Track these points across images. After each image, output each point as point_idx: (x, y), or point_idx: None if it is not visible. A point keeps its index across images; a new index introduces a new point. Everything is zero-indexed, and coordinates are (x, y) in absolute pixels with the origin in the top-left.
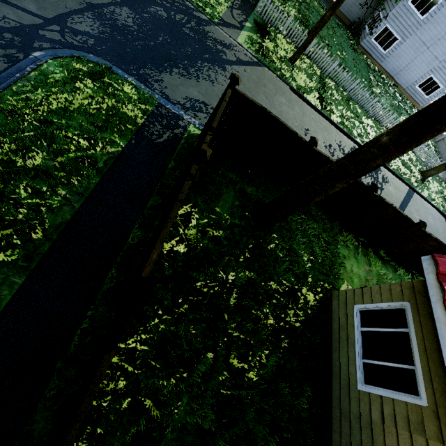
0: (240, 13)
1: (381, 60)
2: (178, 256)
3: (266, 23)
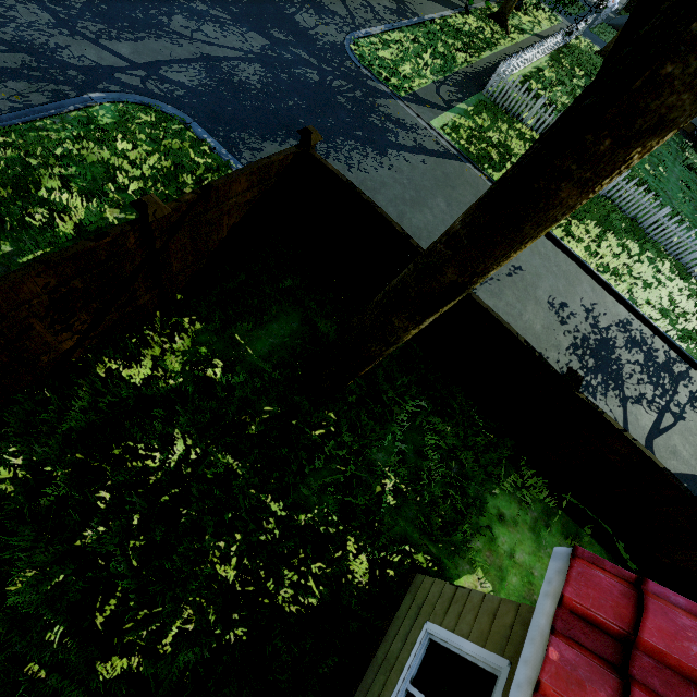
0: (453, 91)
1: None
2: (126, 388)
3: (500, 108)
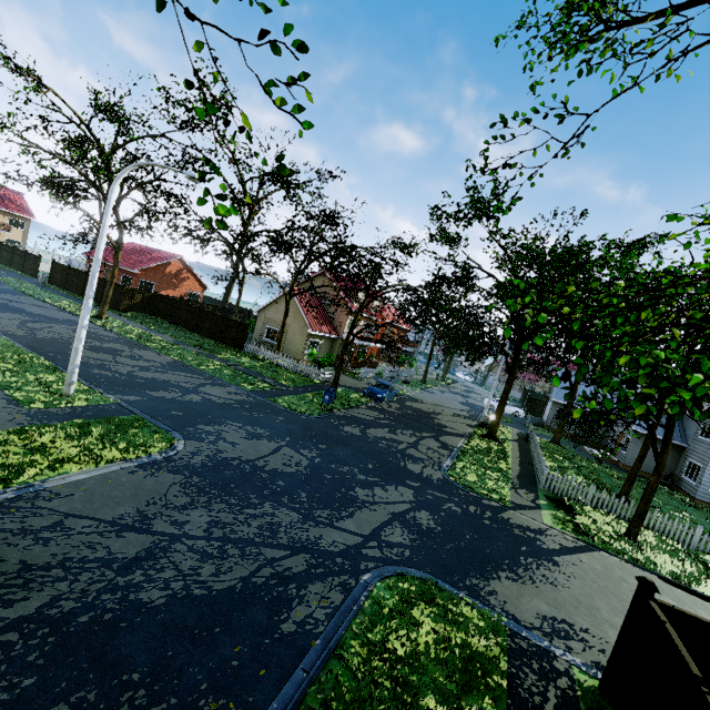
0: (525, 492)
1: None
2: None
3: (560, 496)
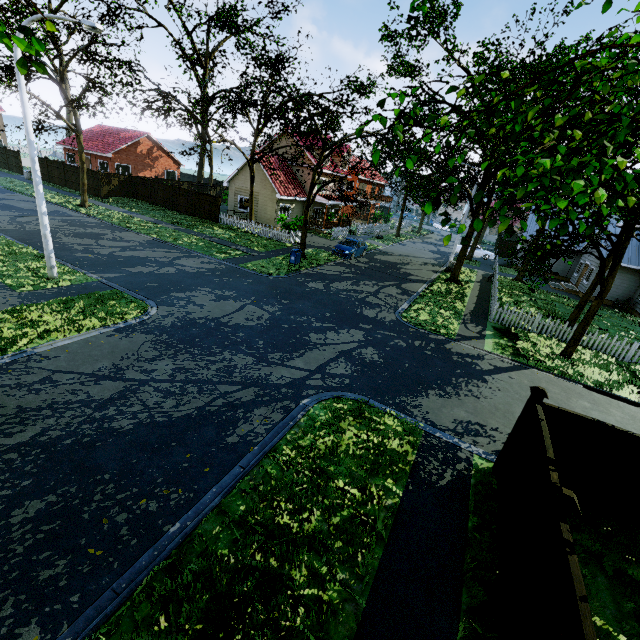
0: (474, 325)
1: None
2: None
3: (507, 326)
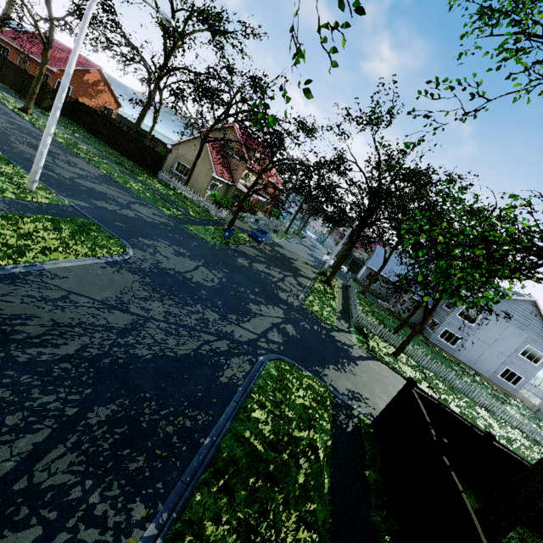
0: (344, 322)
1: (453, 352)
2: None
3: (362, 327)
